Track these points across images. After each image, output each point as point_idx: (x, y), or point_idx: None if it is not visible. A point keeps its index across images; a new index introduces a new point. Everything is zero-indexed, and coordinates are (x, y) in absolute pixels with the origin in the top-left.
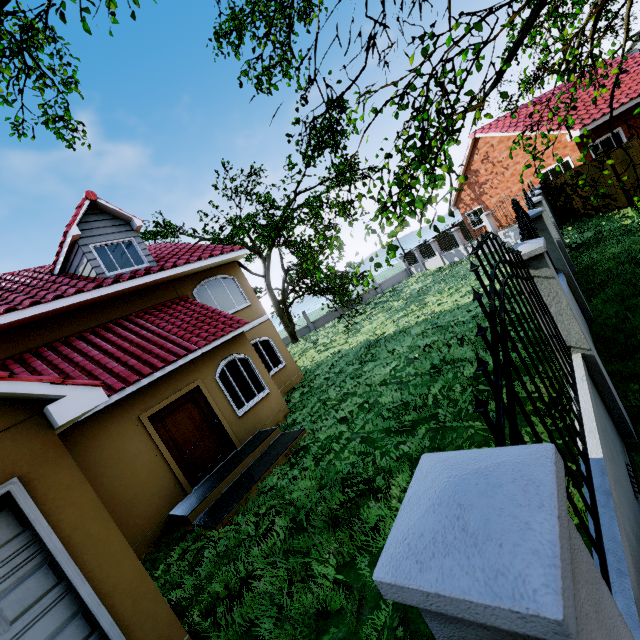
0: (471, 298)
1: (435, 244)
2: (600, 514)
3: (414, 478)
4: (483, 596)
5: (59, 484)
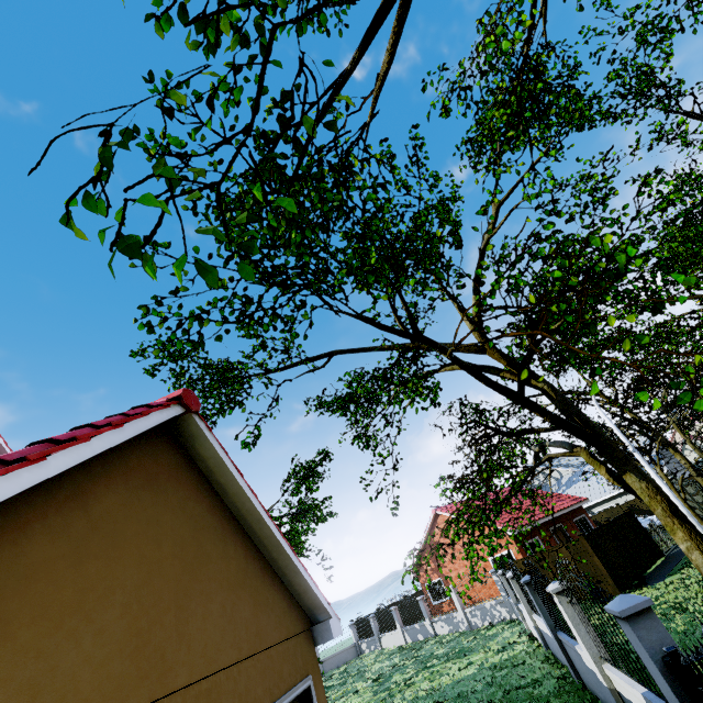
0: (471, 670)
1: (397, 612)
2: (660, 702)
3: (608, 606)
4: (639, 601)
5: (321, 699)
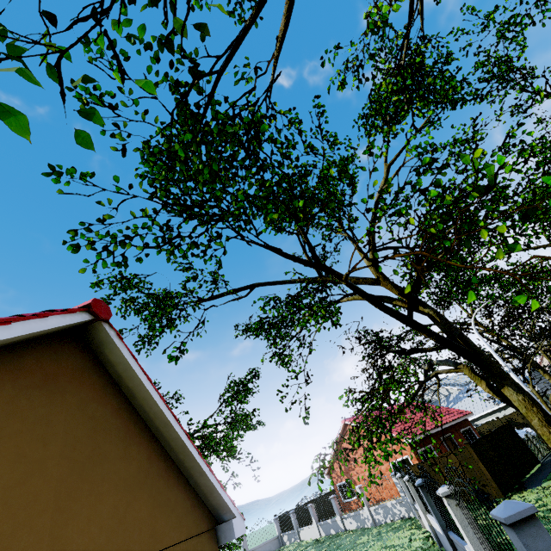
0: None
1: (313, 509)
2: None
3: (493, 512)
4: (523, 508)
5: None
